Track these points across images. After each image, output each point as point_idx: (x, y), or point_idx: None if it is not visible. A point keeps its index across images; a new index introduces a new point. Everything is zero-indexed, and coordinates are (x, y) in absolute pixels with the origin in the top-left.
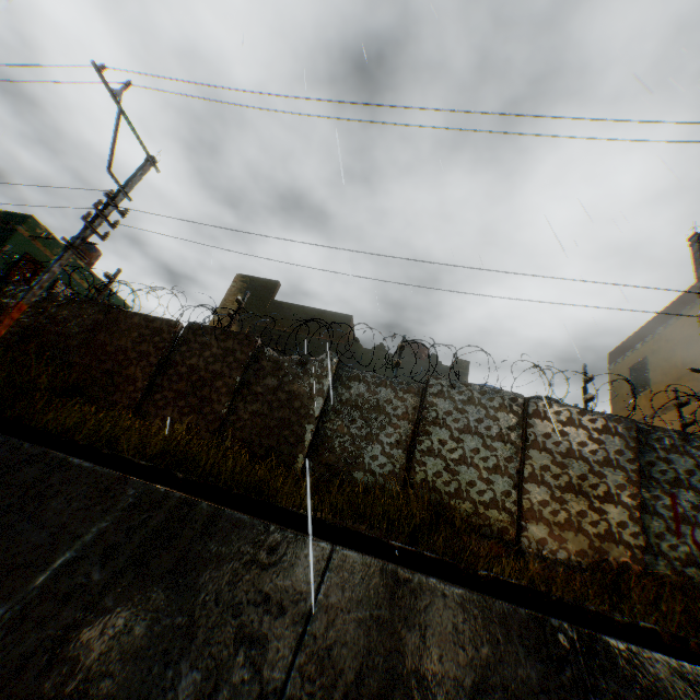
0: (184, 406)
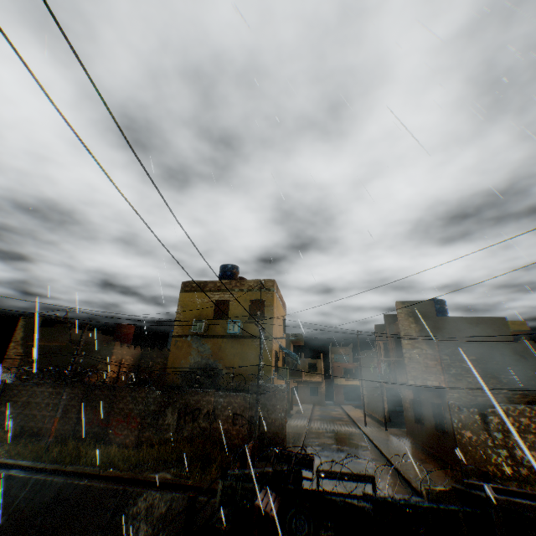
0: None
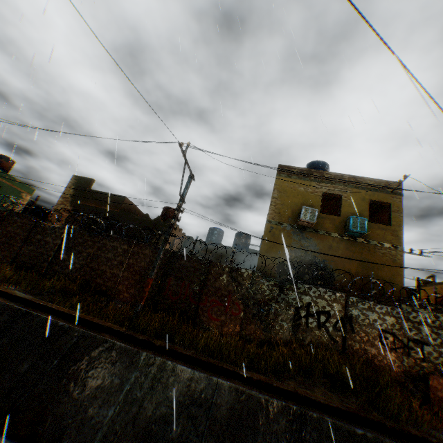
0: (5, 248)
